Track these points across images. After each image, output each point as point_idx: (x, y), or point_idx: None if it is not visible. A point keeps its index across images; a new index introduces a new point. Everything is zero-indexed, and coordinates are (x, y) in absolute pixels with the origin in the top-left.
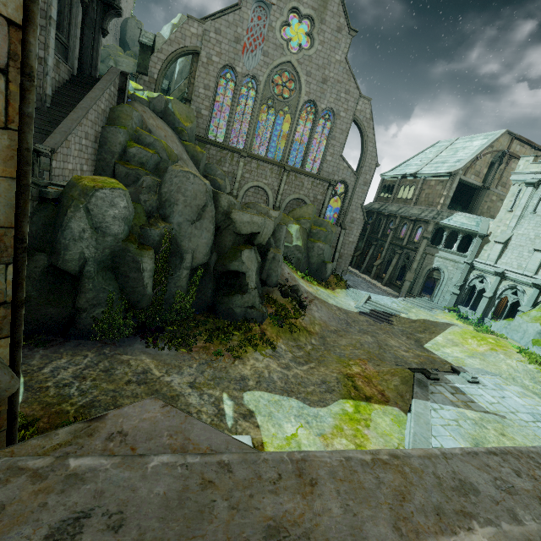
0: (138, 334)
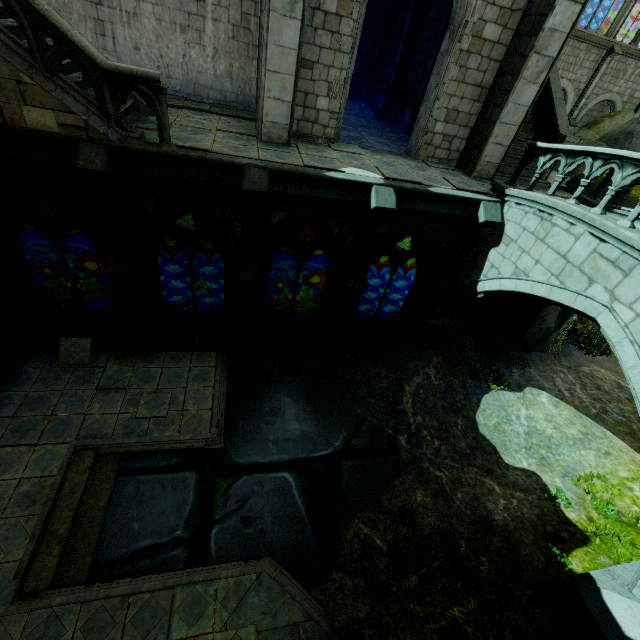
0: (565, 339)
